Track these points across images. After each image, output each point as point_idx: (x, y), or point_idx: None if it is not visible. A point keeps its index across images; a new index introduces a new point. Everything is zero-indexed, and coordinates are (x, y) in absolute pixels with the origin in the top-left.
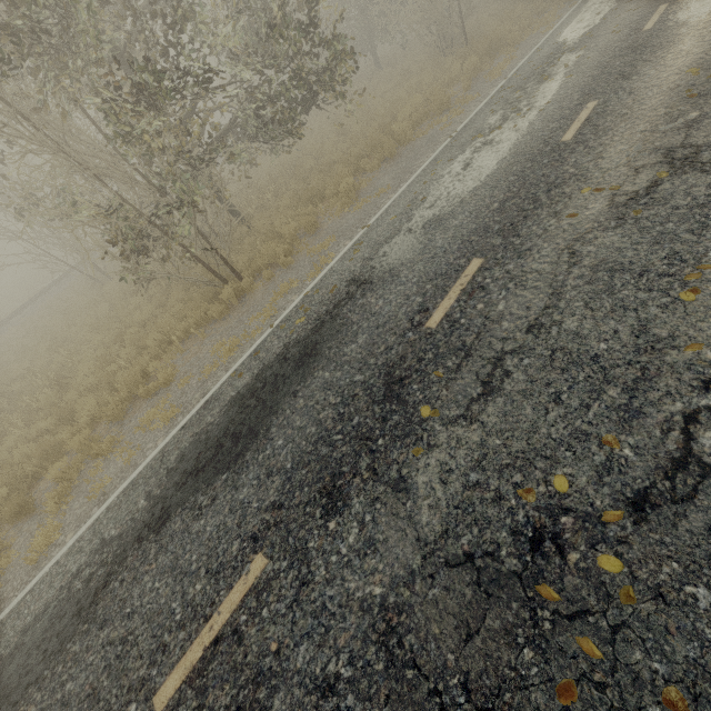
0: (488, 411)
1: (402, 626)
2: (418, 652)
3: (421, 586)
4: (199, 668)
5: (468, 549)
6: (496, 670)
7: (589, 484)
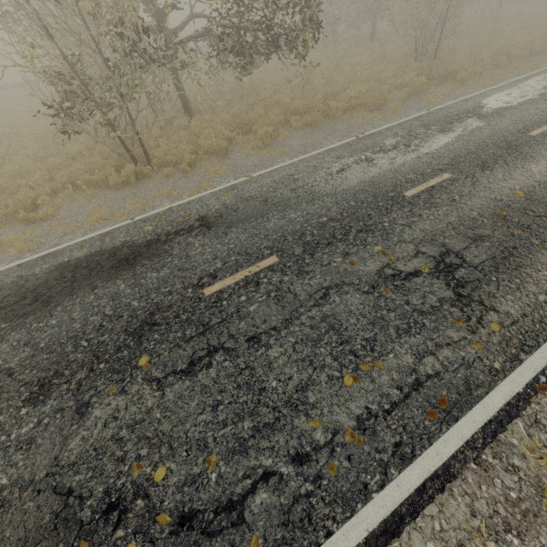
0: (174, 387)
1: None
2: None
3: (28, 494)
4: None
5: (74, 485)
6: None
7: (174, 485)
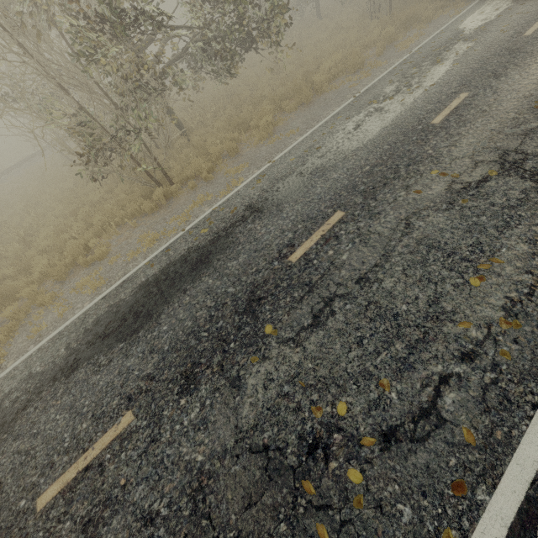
0: (310, 340)
1: (209, 487)
2: (213, 509)
3: (229, 461)
4: (71, 485)
5: (267, 442)
6: (259, 533)
7: (360, 413)
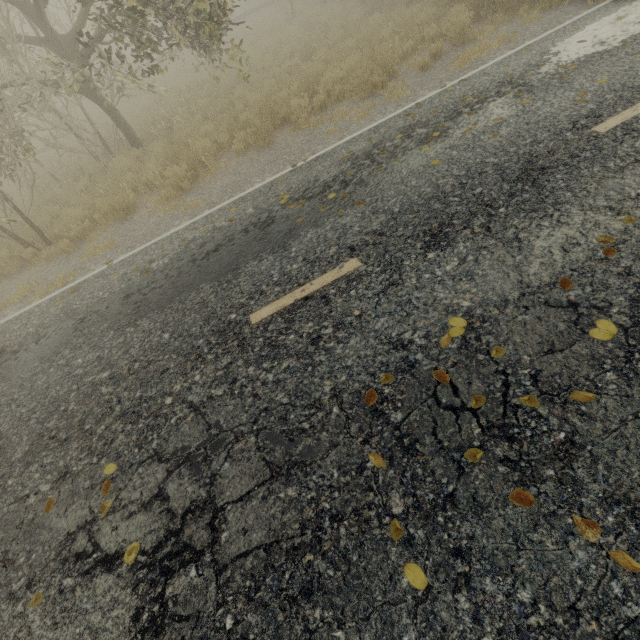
0: None
1: None
2: None
3: None
4: None
5: None
6: None
7: None
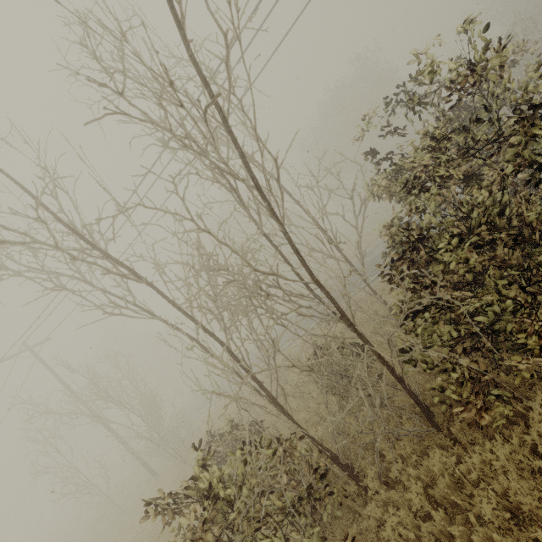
0: None
1: None
2: None
3: None
4: None
5: None
6: None
7: None
